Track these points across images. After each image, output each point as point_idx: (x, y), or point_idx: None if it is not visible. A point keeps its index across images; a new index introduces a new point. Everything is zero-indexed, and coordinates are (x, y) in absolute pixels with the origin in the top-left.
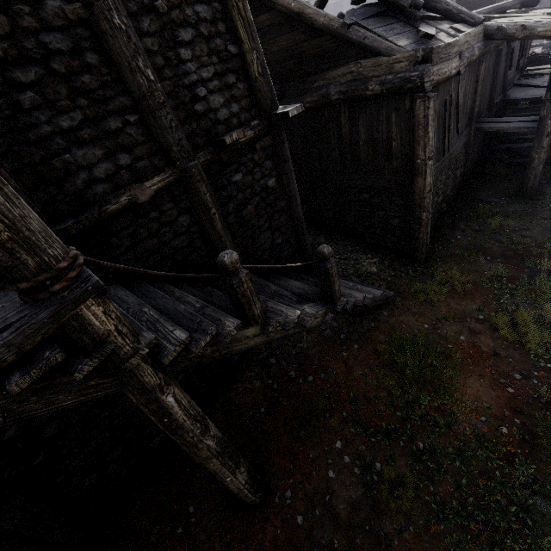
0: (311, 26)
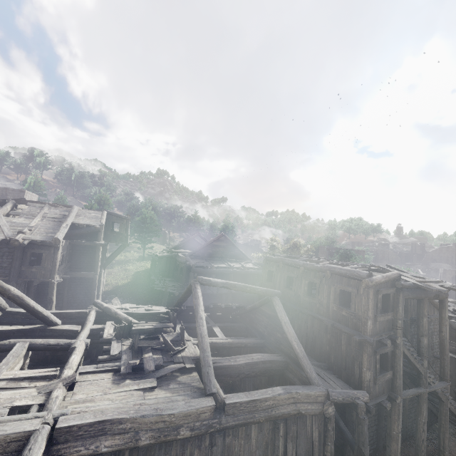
0: (454, 329)
